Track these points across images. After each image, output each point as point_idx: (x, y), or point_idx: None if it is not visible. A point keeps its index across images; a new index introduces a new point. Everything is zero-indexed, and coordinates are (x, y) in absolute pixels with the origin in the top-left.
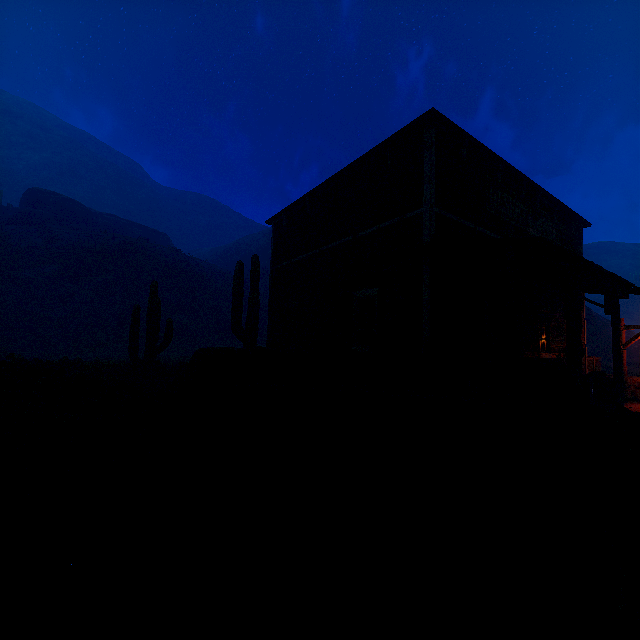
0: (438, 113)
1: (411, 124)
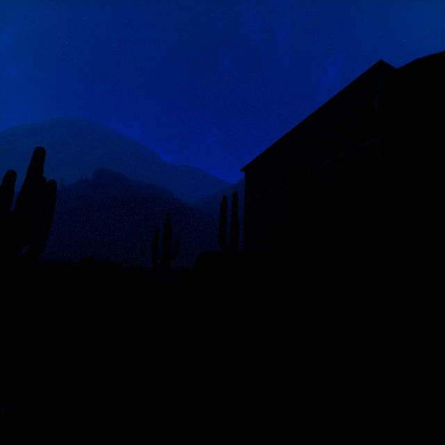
0: (385, 63)
1: (360, 77)
